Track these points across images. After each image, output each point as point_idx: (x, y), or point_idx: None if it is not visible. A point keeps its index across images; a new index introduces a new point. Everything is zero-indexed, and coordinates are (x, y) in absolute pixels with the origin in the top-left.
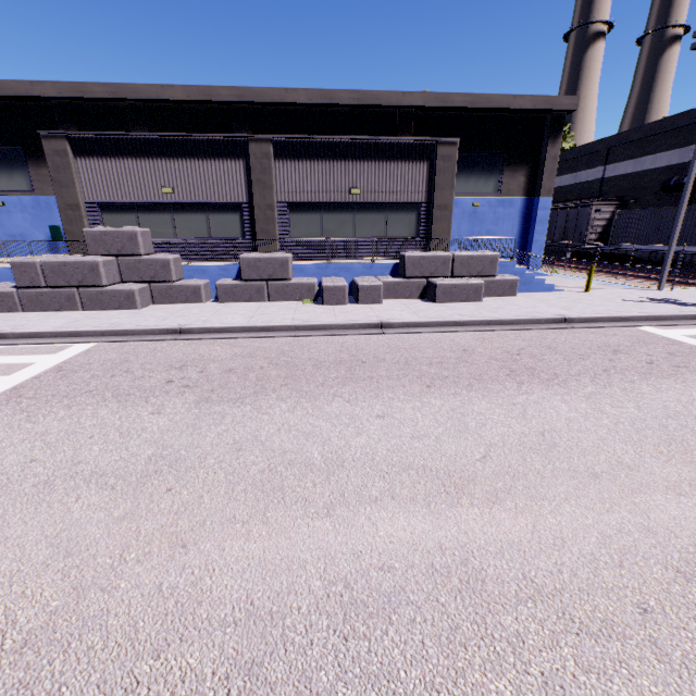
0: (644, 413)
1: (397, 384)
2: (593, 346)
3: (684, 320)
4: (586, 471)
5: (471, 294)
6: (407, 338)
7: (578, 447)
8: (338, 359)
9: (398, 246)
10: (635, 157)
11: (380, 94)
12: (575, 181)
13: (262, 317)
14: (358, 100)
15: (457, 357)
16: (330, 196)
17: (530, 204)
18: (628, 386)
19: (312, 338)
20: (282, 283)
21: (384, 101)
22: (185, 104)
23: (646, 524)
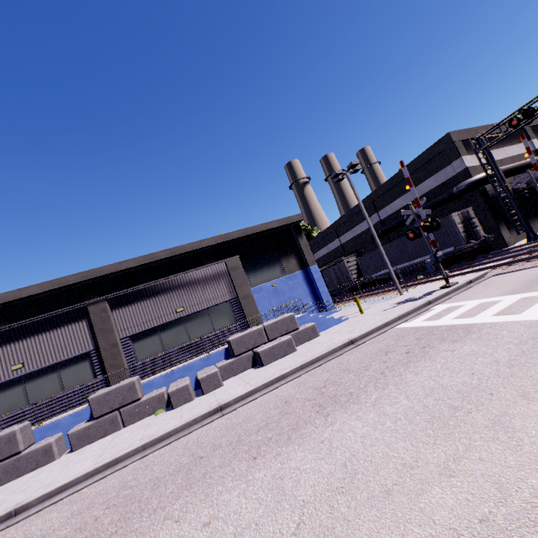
0: (411, 401)
1: (227, 470)
2: (372, 354)
3: (419, 309)
4: (381, 491)
5: (286, 348)
6: (242, 411)
7: (372, 465)
8: (178, 466)
9: (226, 333)
10: (350, 229)
11: (185, 246)
12: (329, 250)
13: (112, 449)
14: (172, 253)
15: (280, 411)
16: (162, 319)
17: (306, 273)
18: (398, 380)
19: (158, 451)
20: (133, 405)
21: (189, 249)
22: (41, 295)
23: (434, 533)
